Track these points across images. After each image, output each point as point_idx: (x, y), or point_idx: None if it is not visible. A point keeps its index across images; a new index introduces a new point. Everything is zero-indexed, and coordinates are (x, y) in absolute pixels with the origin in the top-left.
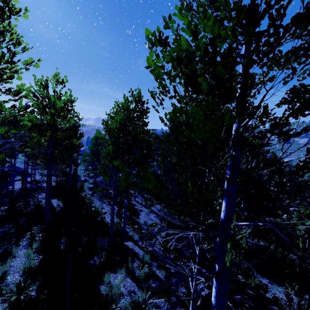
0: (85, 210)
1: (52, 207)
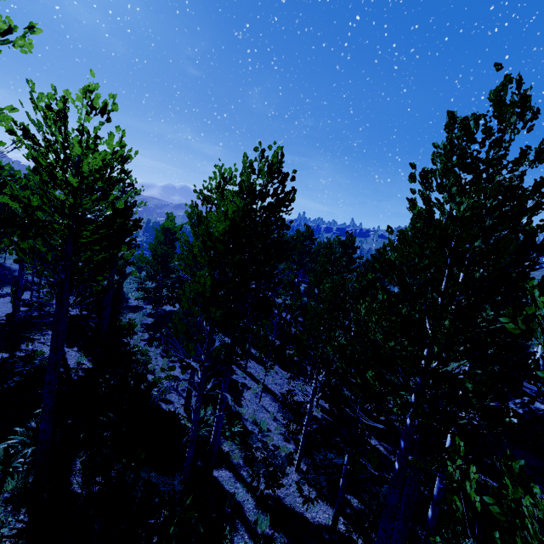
0: (132, 382)
1: (65, 369)
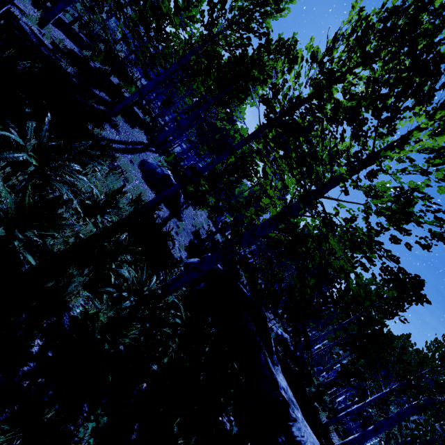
0: None
1: None
